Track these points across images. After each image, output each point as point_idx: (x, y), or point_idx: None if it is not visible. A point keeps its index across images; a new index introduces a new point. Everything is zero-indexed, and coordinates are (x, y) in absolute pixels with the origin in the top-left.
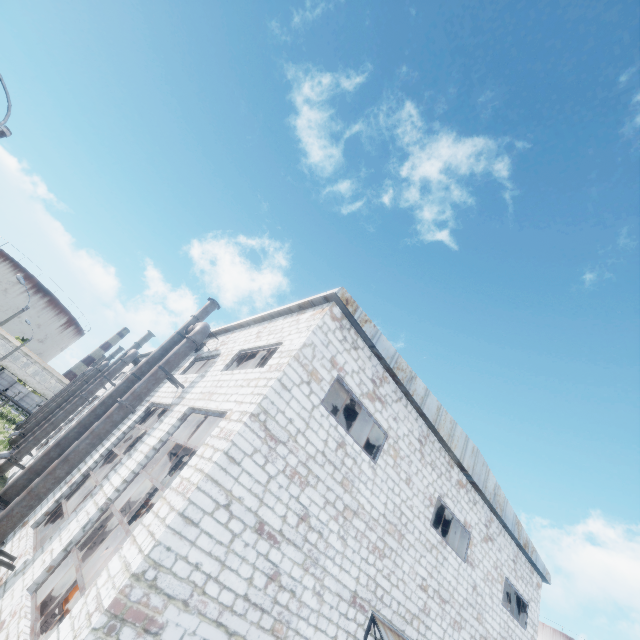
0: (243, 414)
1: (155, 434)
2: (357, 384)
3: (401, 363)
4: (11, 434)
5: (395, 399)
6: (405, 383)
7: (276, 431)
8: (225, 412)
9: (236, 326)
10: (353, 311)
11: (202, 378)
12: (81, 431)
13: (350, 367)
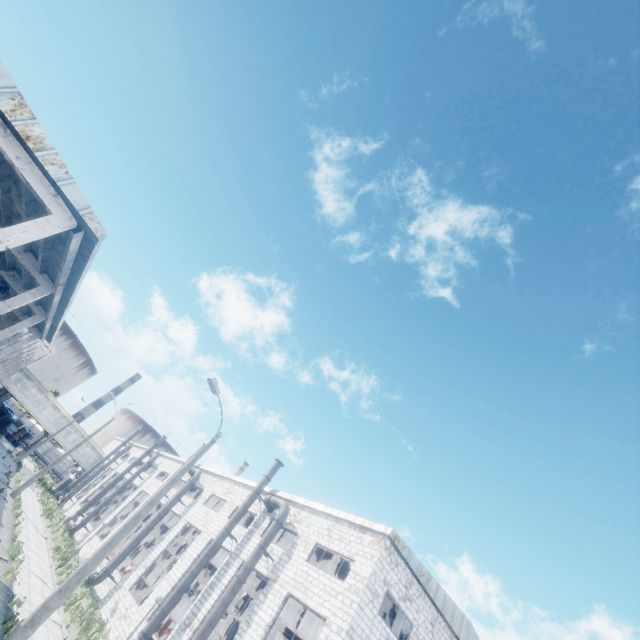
0: (340, 629)
1: (265, 609)
2: (397, 592)
3: (423, 570)
4: (68, 518)
5: (418, 595)
6: (425, 584)
7: (356, 639)
8: (323, 616)
9: (306, 506)
10: (397, 543)
11: (289, 559)
12: (193, 579)
13: (393, 581)
